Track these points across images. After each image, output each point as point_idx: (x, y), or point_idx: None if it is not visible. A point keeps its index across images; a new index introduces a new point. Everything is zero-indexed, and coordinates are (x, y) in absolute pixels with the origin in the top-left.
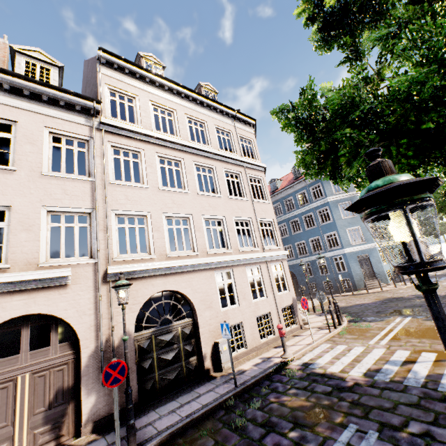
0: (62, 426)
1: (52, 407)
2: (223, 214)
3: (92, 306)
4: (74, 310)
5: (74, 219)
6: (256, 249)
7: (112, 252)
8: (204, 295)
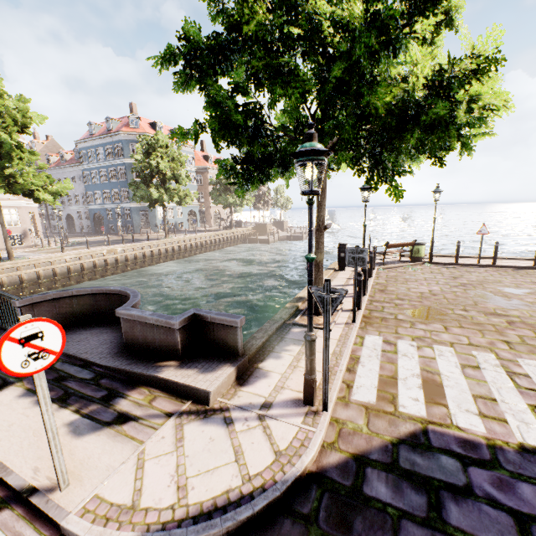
0: None
1: None
2: None
3: None
4: None
5: None
6: None
7: None
8: None
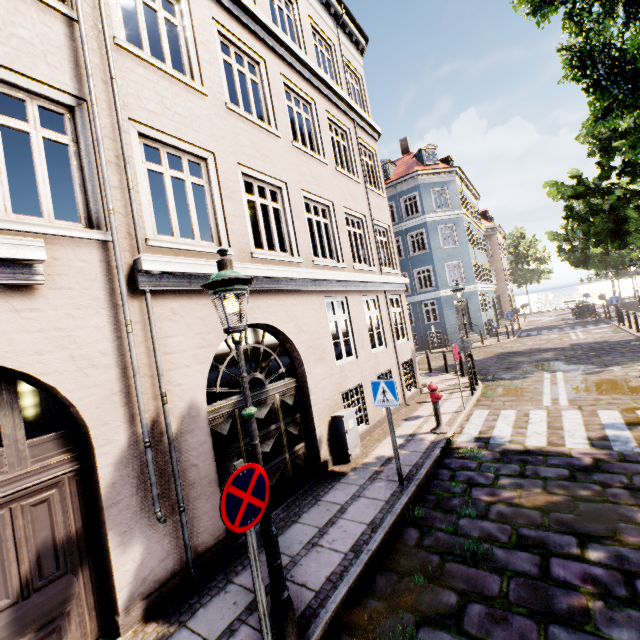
0: (64, 627)
1: (31, 592)
2: (330, 198)
3: (109, 346)
4: (62, 355)
5: (27, 110)
6: (373, 268)
7: (142, 224)
8: (313, 337)
